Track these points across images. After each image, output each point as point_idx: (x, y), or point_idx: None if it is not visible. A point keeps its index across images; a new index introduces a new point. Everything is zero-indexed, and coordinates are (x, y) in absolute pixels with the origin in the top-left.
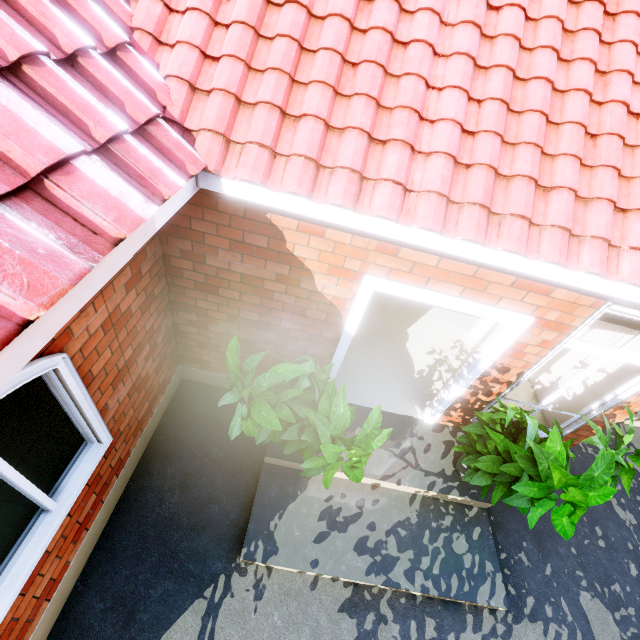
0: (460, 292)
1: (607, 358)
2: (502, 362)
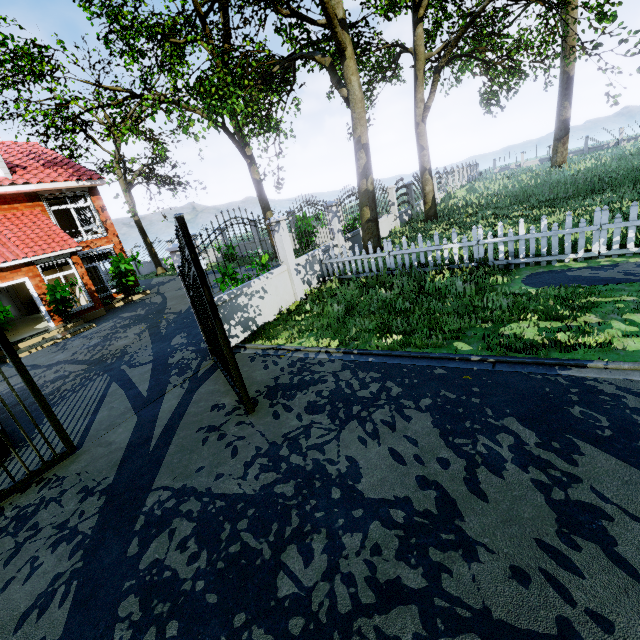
0: (2, 282)
1: (61, 276)
2: (40, 292)
